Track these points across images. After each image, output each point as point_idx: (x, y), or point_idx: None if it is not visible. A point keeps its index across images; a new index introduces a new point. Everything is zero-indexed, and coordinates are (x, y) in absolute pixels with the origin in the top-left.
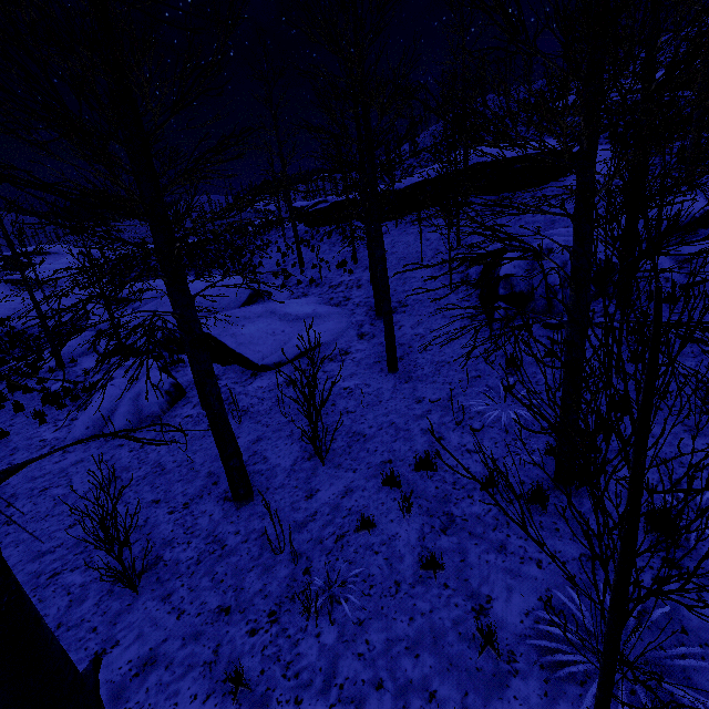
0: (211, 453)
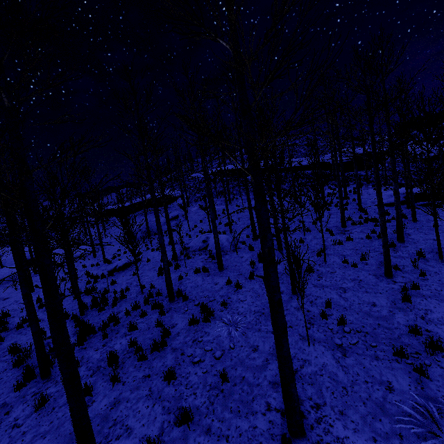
0: (36, 279)
